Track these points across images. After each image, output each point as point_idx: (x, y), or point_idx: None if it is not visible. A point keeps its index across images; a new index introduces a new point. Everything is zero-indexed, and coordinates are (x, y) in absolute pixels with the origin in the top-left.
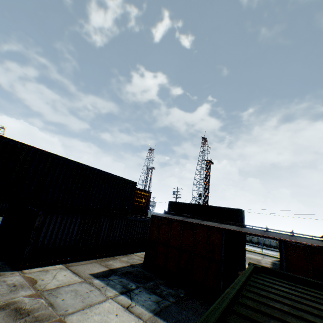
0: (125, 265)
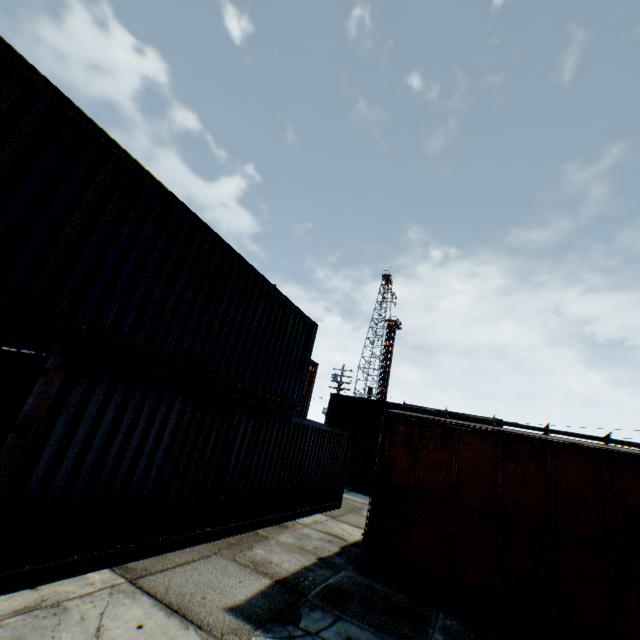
0: (307, 561)
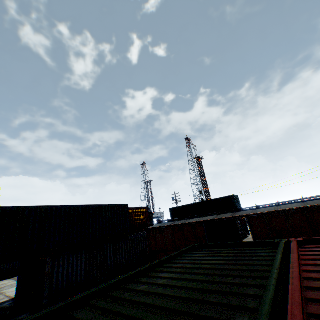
0: None
